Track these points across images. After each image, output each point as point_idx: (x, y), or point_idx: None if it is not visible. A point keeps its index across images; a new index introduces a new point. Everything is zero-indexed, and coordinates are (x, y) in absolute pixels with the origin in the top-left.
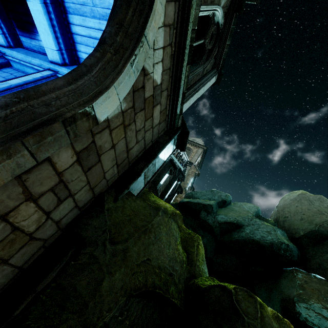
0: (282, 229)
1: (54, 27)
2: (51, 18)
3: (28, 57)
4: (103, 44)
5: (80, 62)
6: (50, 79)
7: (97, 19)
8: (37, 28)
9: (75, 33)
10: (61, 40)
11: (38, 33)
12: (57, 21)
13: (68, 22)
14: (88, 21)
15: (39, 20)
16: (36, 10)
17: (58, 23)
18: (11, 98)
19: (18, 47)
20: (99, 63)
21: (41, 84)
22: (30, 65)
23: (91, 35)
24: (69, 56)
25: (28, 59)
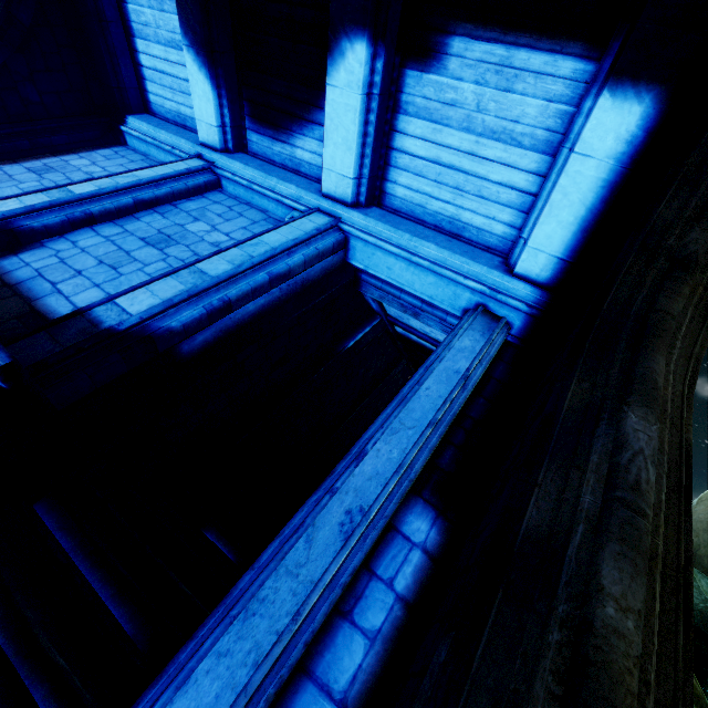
0: (707, 577)
1: (365, 137)
2: (367, 121)
3: (271, 178)
4: (695, 269)
5: (383, 201)
6: (328, 233)
7: (474, 134)
8: (301, 126)
9: (400, 148)
10: (368, 160)
11: (301, 133)
12: (376, 126)
13: (393, 127)
14: (448, 134)
15: (340, 122)
16: (341, 104)
17: (375, 130)
18: (655, 422)
19: (239, 152)
20: (687, 308)
21: (652, 375)
22: (275, 196)
23: (443, 159)
24: (369, 188)
25: (269, 182)
